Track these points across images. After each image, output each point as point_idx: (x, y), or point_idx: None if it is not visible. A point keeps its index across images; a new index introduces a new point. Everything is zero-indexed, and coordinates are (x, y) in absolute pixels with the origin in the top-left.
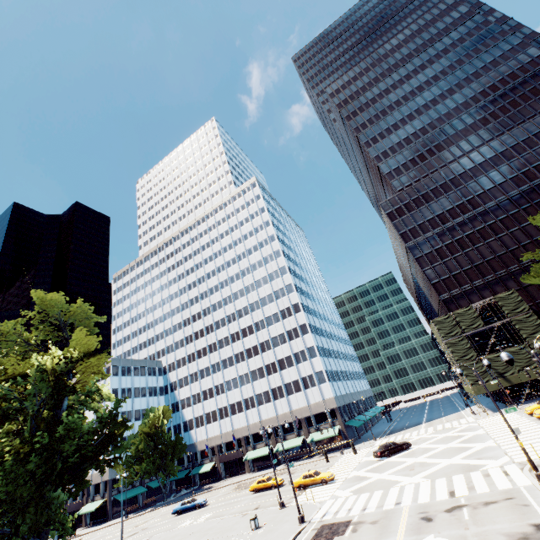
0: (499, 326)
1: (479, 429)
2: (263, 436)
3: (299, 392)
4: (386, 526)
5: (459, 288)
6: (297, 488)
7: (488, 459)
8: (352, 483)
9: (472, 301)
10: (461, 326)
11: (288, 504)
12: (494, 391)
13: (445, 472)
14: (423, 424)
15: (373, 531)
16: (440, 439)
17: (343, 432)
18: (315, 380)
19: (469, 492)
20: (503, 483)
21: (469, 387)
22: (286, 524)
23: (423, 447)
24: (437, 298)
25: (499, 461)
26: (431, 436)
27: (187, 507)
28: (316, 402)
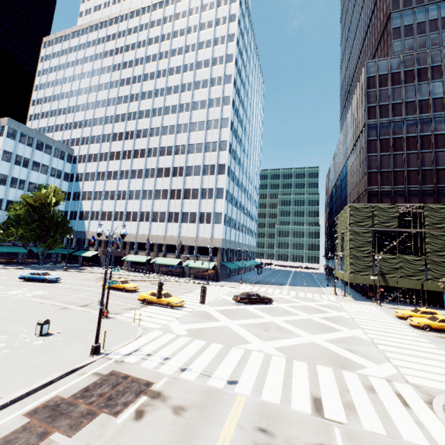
0: (406, 235)
1: (343, 311)
2: (145, 247)
3: (192, 224)
4: (191, 438)
5: (392, 186)
6: (141, 301)
7: (364, 357)
8: (196, 318)
9: (396, 203)
10: (374, 220)
11: (114, 316)
12: (367, 285)
13: (306, 352)
14: (286, 286)
15: (163, 439)
16: (301, 306)
17: (217, 269)
18: (212, 218)
19: (348, 417)
20: (407, 424)
21: (346, 274)
22: (77, 345)
23: (283, 308)
24: (364, 188)
25: (381, 368)
26: (293, 300)
27: (36, 278)
28: (205, 237)
